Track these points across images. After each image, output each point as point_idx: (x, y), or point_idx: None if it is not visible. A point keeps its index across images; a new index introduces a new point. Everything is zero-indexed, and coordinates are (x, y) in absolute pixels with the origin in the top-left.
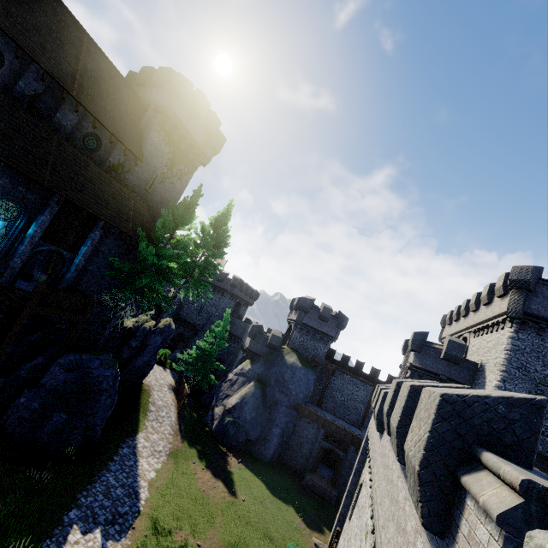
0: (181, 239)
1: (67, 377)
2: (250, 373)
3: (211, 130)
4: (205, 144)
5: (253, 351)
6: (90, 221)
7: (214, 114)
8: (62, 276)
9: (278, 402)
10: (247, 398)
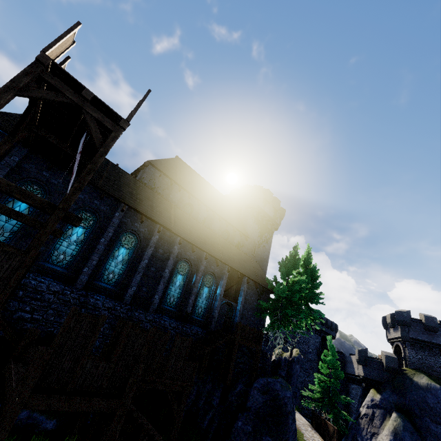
0: (293, 277)
1: (263, 399)
2: (384, 403)
3: (276, 207)
4: (274, 216)
5: (371, 379)
6: (239, 279)
7: (275, 198)
8: (233, 320)
9: (439, 436)
10: (400, 433)
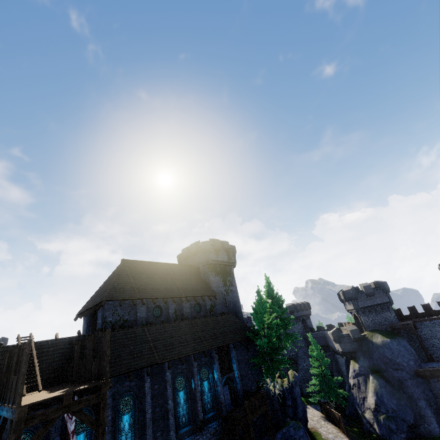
0: (267, 321)
1: None
2: (362, 370)
3: (227, 250)
4: (229, 258)
5: (348, 351)
6: (227, 348)
7: (223, 242)
8: (237, 388)
9: (401, 379)
10: (379, 391)
